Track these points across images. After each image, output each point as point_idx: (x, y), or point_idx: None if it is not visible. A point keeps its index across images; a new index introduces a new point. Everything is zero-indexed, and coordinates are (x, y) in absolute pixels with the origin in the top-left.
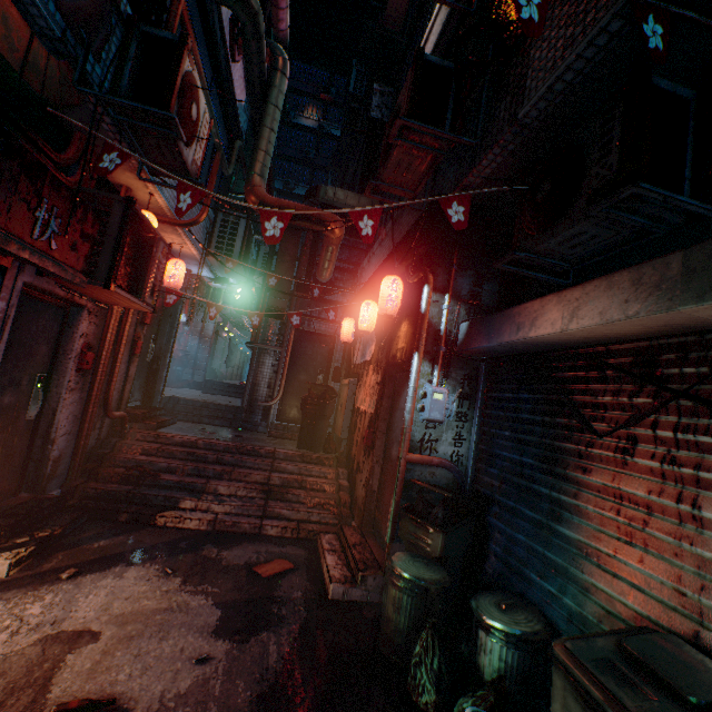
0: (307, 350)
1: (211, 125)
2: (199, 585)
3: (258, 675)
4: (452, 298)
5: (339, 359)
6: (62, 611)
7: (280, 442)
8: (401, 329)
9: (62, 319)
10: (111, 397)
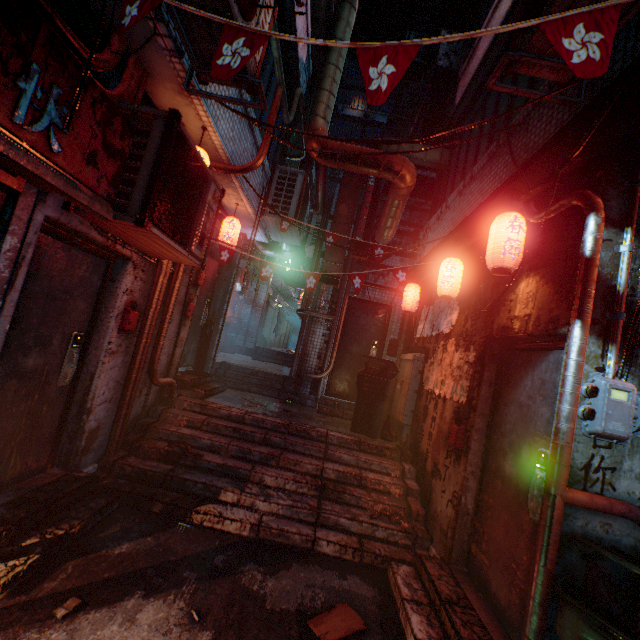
0: (360, 320)
1: (275, 13)
2: None
3: None
4: (634, 235)
5: (396, 331)
6: None
7: (331, 420)
8: (517, 290)
9: (104, 272)
10: (157, 362)
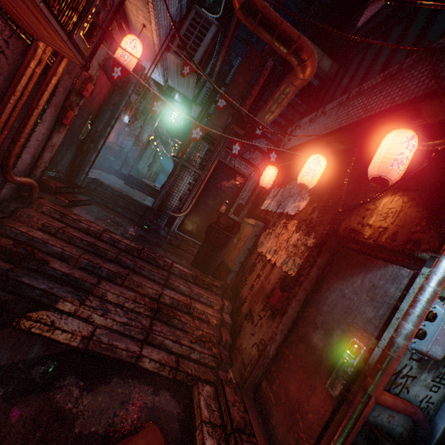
0: (221, 181)
1: None
2: None
3: None
4: None
5: (245, 198)
6: None
7: (177, 252)
8: (378, 202)
9: None
10: (13, 159)
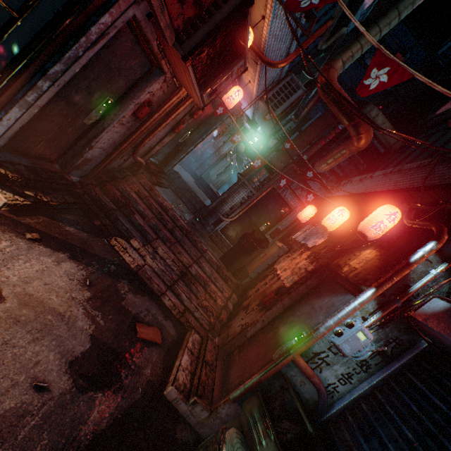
0: (269, 205)
1: None
2: (95, 310)
3: (63, 441)
4: (446, 269)
5: (284, 226)
6: (1, 261)
7: (213, 246)
8: (363, 252)
9: (146, 72)
10: (142, 146)
